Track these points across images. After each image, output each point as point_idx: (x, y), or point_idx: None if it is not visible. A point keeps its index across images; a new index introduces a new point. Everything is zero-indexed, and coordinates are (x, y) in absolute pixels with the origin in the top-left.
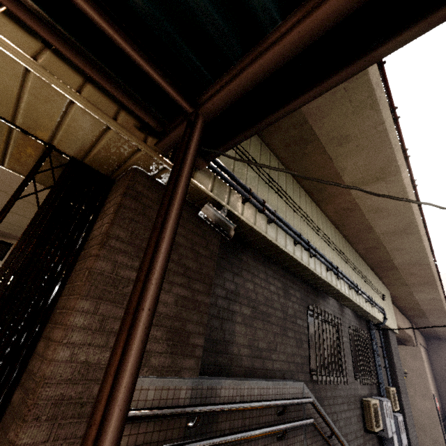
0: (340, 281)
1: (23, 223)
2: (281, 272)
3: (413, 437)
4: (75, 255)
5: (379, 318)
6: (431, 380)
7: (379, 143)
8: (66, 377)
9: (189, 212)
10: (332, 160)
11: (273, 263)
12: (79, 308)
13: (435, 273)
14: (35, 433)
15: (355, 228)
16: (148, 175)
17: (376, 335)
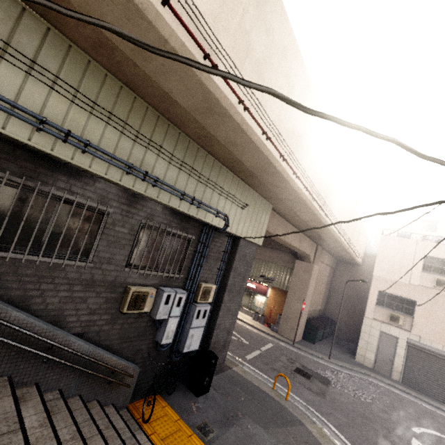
0: (94, 158)
1: None
2: None
3: (225, 323)
4: None
5: (214, 223)
6: (313, 290)
7: None
8: None
9: None
10: None
11: None
12: None
13: (297, 188)
14: None
15: (151, 93)
16: None
17: (223, 241)
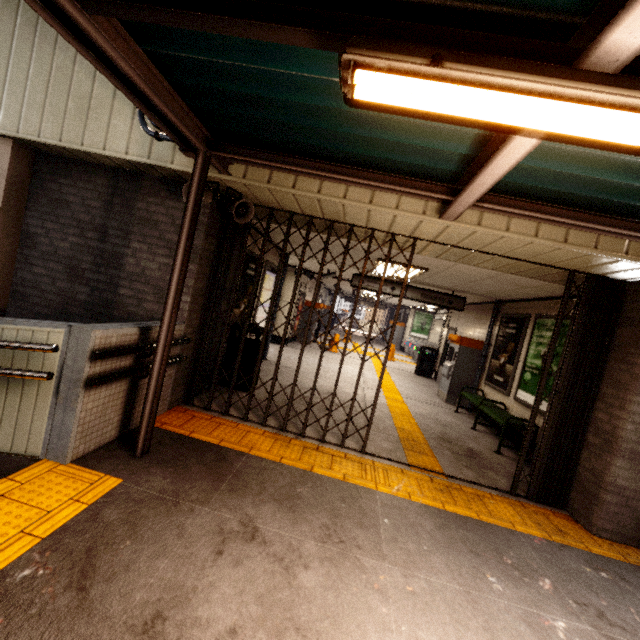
0: None
1: (489, 289)
2: None
3: None
4: (605, 354)
5: None
6: None
7: None
8: (633, 440)
9: None
10: None
11: None
12: (635, 401)
13: None
14: (622, 463)
15: None
16: None
17: None
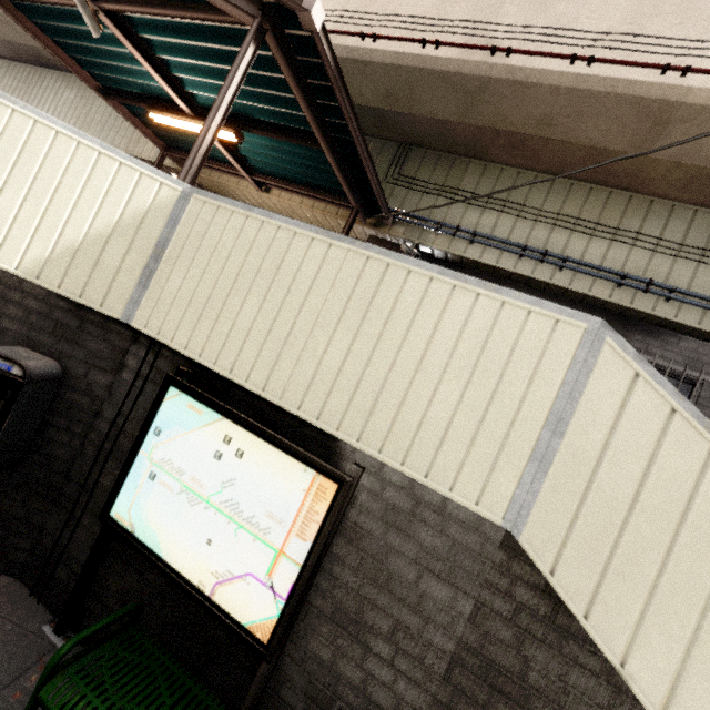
0: (681, 306)
1: None
2: (524, 292)
3: None
4: None
5: None
6: None
7: (587, 100)
8: None
9: (400, 251)
10: (567, 141)
11: (508, 282)
12: None
13: None
14: None
15: None
16: (375, 237)
17: None
